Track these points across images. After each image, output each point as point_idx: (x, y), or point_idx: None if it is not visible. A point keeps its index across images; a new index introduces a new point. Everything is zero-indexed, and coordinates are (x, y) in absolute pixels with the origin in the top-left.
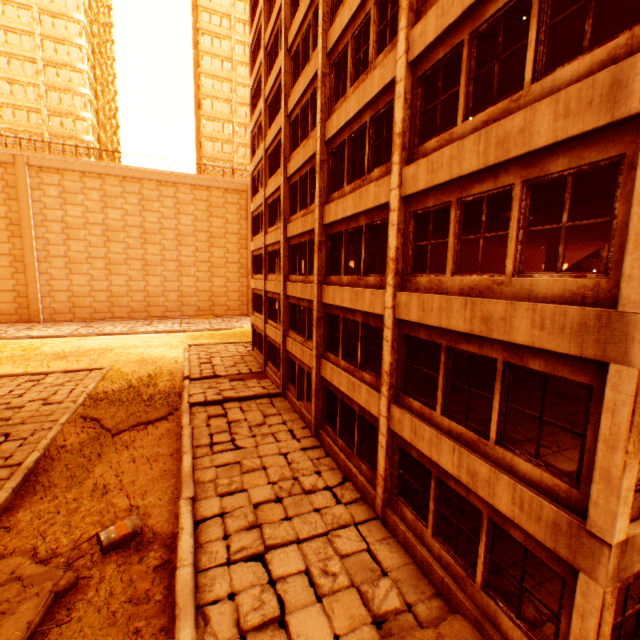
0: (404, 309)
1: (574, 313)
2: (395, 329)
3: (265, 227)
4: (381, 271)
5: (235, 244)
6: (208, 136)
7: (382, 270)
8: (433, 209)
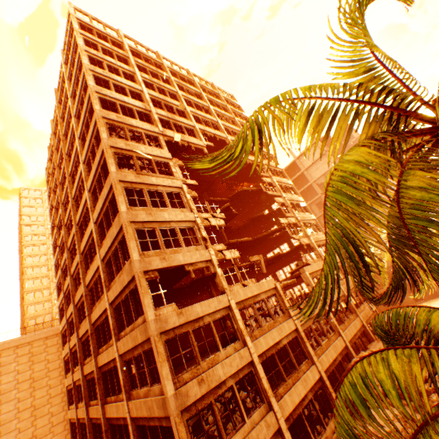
0: (132, 410)
1: (161, 399)
2: (133, 423)
3: (72, 367)
4: (155, 363)
5: (57, 377)
6: (31, 302)
7: (155, 362)
8: (130, 358)
